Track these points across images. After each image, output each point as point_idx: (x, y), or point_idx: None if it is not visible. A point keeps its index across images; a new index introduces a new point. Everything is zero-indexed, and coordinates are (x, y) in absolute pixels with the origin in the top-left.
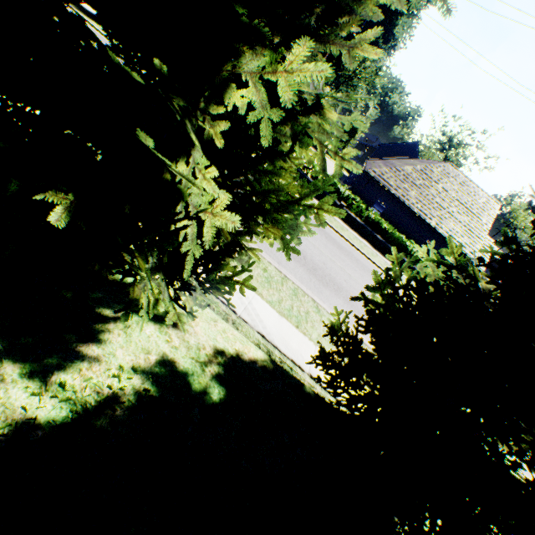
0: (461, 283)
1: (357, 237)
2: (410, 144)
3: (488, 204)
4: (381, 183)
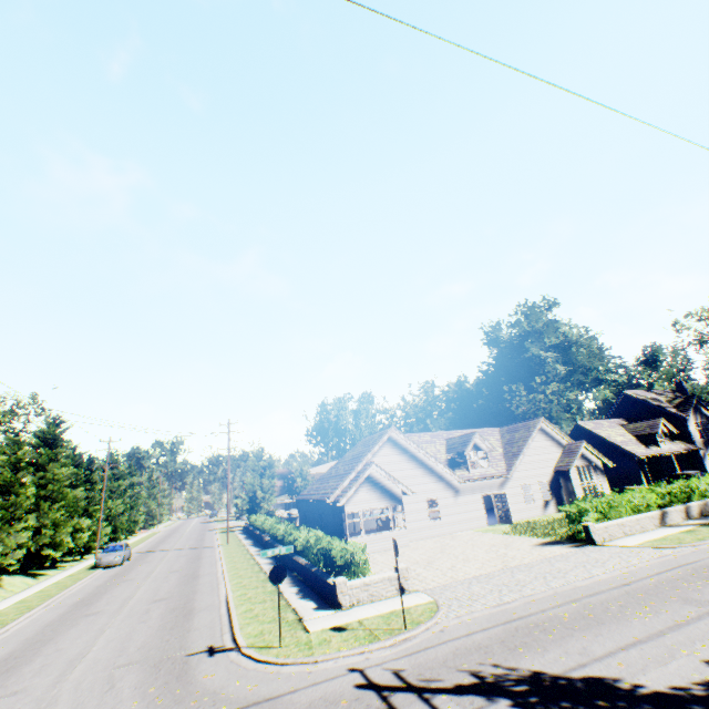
0: (29, 526)
1: (250, 552)
2: (620, 401)
3: (379, 436)
4: (298, 498)
